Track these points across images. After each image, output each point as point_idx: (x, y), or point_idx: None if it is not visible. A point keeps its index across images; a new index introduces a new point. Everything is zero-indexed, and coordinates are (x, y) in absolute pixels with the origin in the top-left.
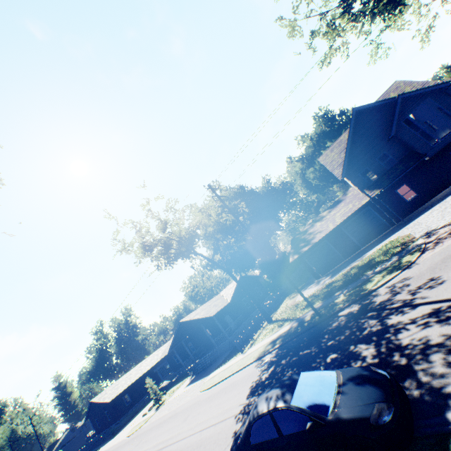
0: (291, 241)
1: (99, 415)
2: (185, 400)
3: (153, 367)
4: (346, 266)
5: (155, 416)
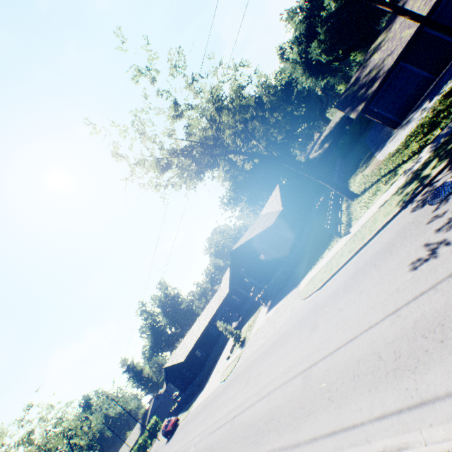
0: (336, 107)
1: (178, 376)
2: (285, 318)
3: (212, 318)
4: None
5: (246, 351)
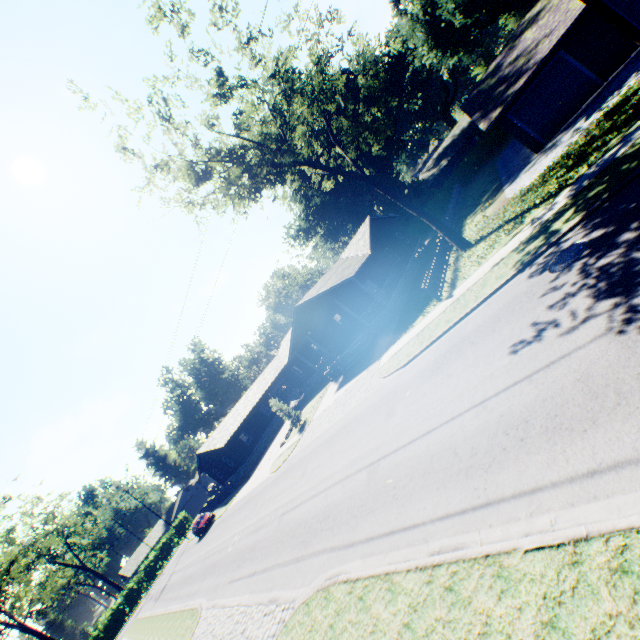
0: (463, 108)
1: (215, 465)
2: (358, 400)
3: (265, 394)
4: (632, 72)
5: (306, 438)
